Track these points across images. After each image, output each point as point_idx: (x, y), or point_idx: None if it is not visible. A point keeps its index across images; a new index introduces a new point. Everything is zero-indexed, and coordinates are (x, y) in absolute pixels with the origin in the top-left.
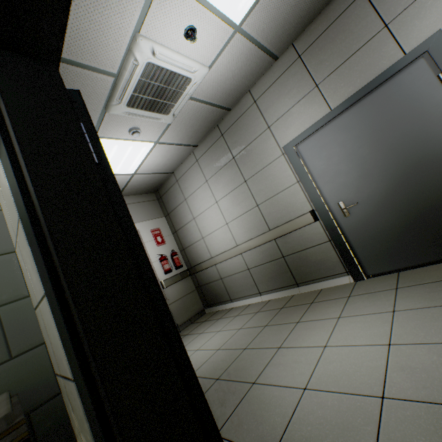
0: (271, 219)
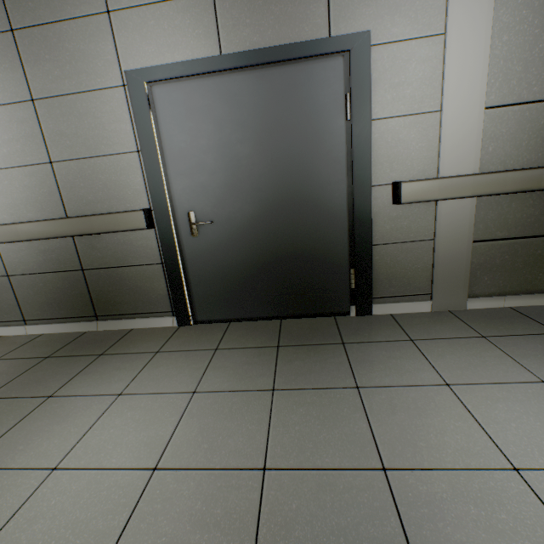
0: (75, 200)
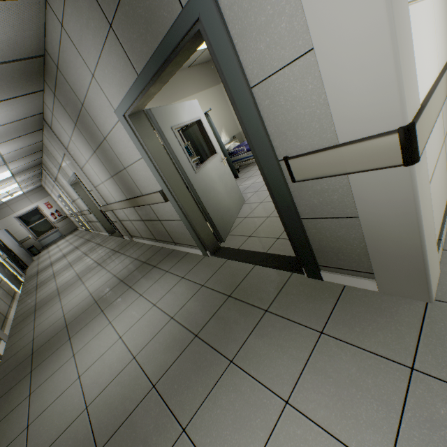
0: (69, 211)
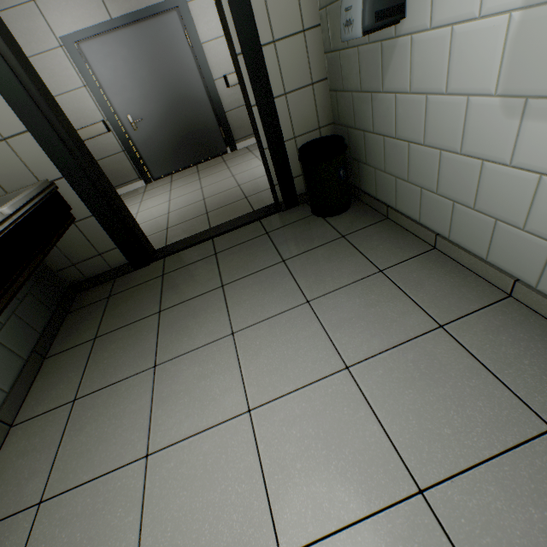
0: None
